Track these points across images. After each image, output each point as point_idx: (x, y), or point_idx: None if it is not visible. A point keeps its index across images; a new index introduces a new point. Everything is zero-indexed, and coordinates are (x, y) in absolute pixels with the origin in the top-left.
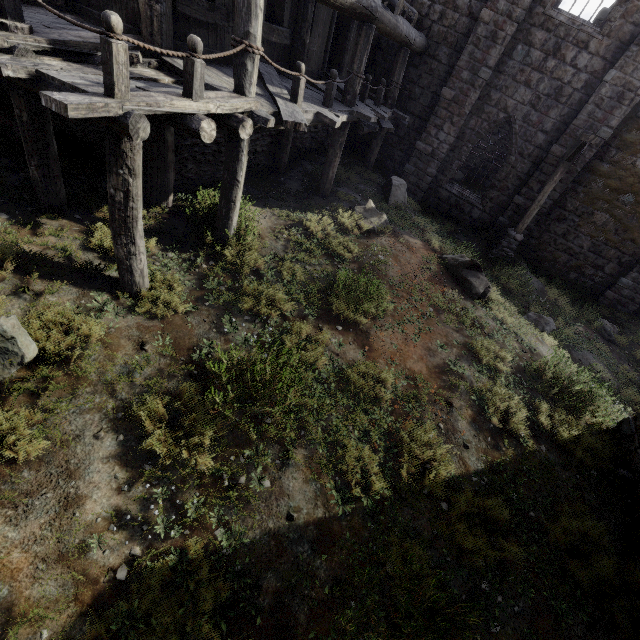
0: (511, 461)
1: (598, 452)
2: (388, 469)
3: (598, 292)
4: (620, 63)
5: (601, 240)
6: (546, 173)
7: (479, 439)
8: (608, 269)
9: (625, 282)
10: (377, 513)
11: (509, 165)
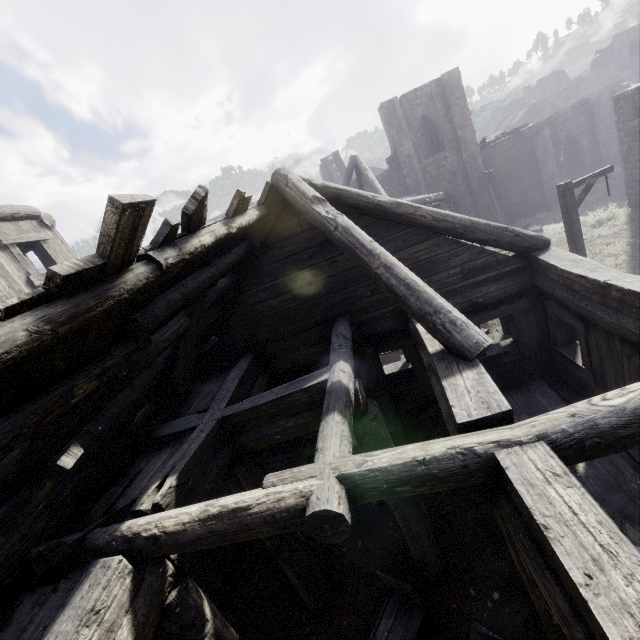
0: (629, 233)
1: (637, 213)
2: (617, 257)
3: (543, 202)
4: (463, 151)
5: (521, 189)
6: (479, 193)
7: (616, 238)
8: (535, 193)
9: (547, 190)
10: (633, 259)
11: (462, 204)
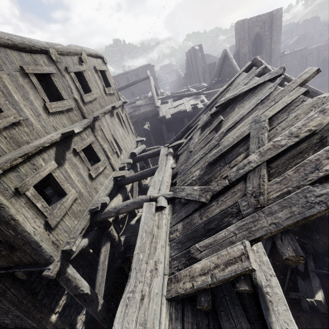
0: None
1: None
2: None
3: None
4: (272, 57)
5: None
6: None
7: None
8: None
9: None
10: None
11: None
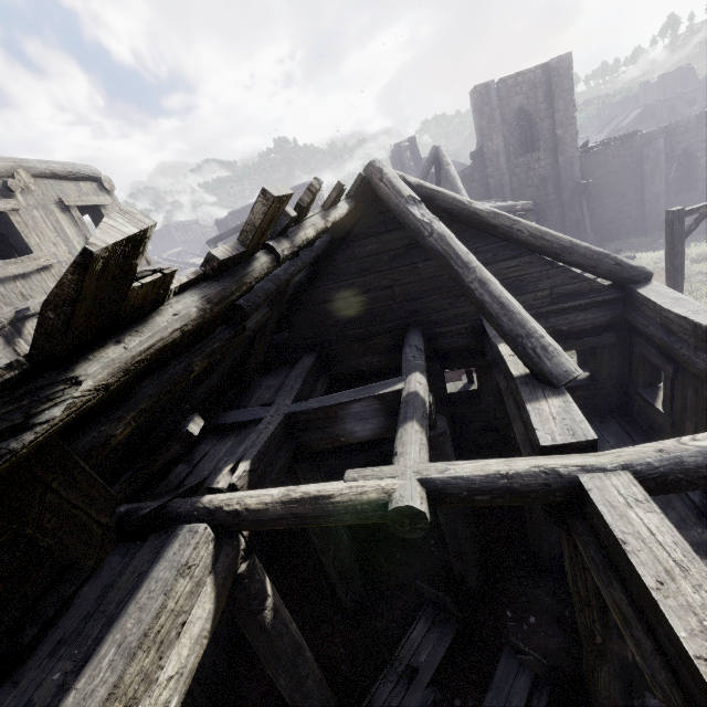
0: None
1: None
2: None
3: (641, 225)
4: (559, 155)
5: (618, 207)
6: (569, 206)
7: None
8: (634, 214)
9: (648, 212)
10: None
11: (549, 216)
